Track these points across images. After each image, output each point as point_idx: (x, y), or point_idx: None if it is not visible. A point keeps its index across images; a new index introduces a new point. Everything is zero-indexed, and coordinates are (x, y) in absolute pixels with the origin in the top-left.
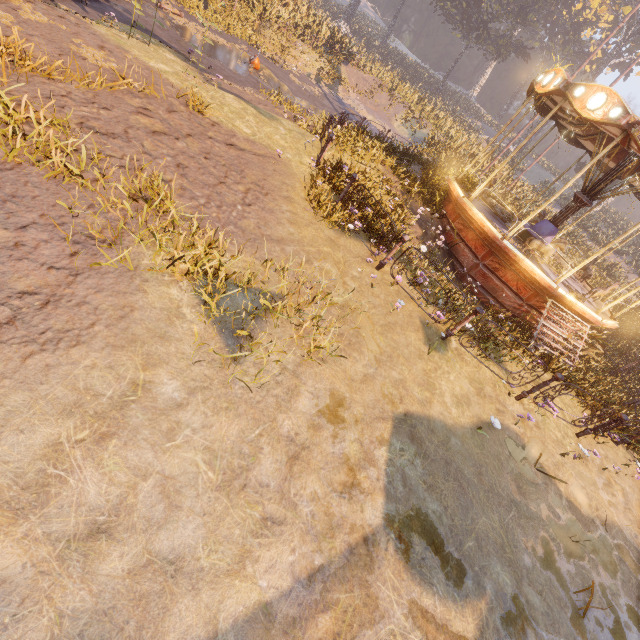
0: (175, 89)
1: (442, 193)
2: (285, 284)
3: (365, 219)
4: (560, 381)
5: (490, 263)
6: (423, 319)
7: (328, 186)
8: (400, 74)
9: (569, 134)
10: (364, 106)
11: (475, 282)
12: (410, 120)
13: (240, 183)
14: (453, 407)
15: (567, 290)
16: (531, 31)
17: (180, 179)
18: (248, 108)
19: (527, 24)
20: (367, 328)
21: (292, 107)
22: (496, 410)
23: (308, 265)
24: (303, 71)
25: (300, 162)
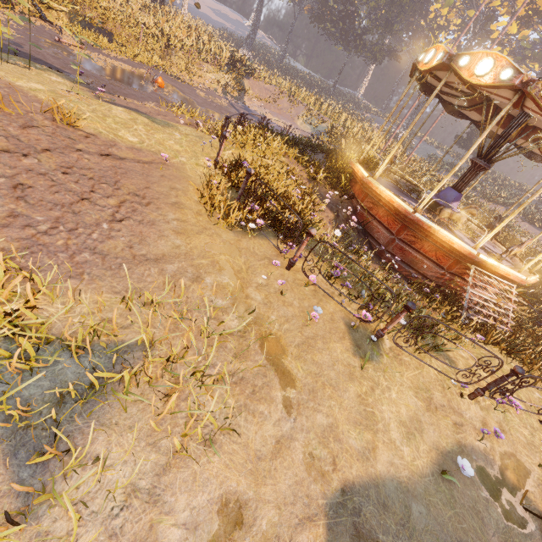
0: (43, 105)
1: (347, 175)
2: (144, 332)
3: (269, 214)
4: (503, 353)
5: (405, 237)
6: (348, 319)
7: (225, 184)
8: (298, 84)
9: (453, 108)
10: (269, 110)
11: (394, 257)
12: (310, 117)
13: (111, 196)
14: (404, 444)
15: (484, 252)
16: (397, 39)
17: (13, 203)
18: (139, 118)
19: (394, 33)
20: (279, 355)
21: (193, 115)
22: (454, 425)
23: (197, 284)
24: (210, 87)
25: (196, 164)
